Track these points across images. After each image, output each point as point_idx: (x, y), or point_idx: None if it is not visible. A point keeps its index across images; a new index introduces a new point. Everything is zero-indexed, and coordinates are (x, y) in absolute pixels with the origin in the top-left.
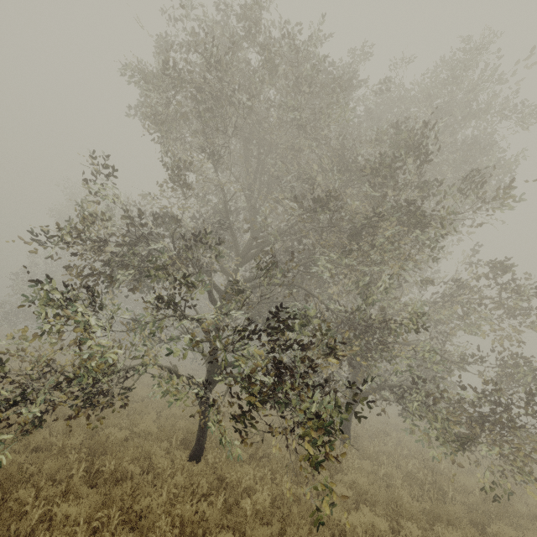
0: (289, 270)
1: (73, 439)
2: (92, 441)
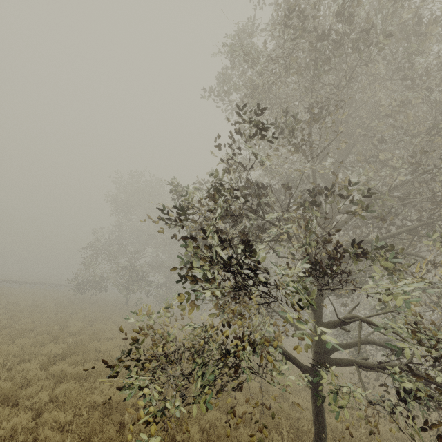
0: (395, 235)
1: (192, 432)
2: (212, 437)
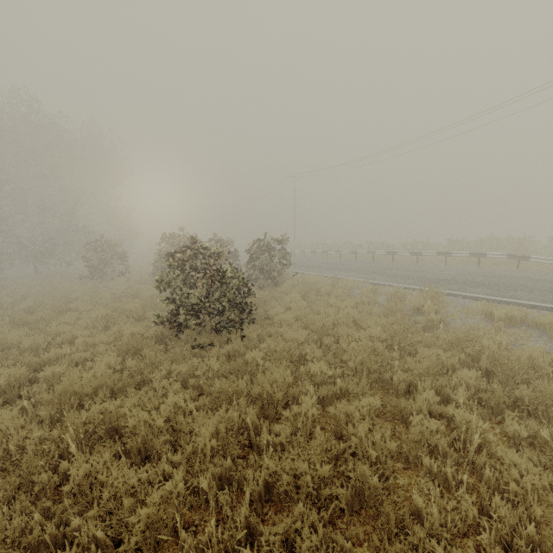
0: None
1: None
2: None
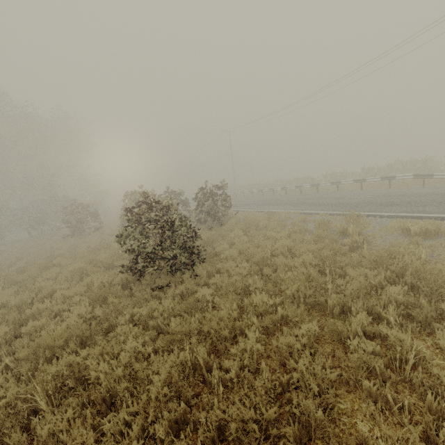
0: None
1: None
2: None
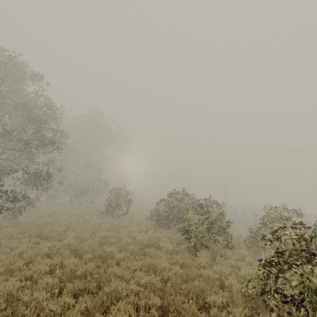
0: None
1: None
2: None
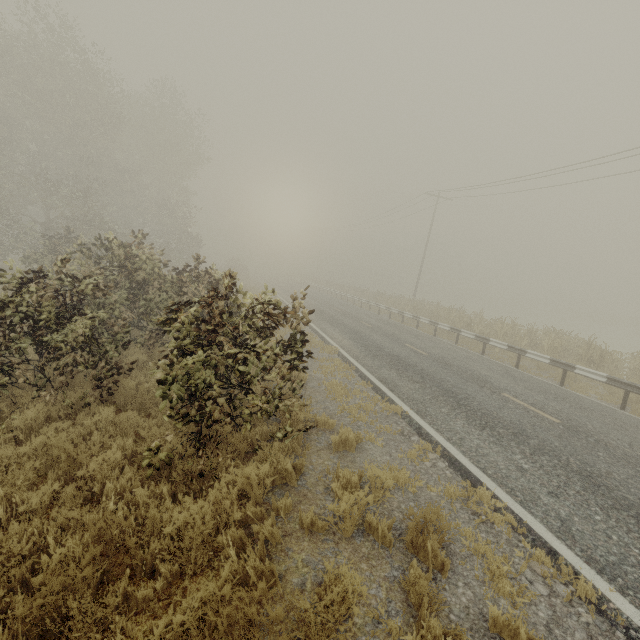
0: None
1: None
2: None
